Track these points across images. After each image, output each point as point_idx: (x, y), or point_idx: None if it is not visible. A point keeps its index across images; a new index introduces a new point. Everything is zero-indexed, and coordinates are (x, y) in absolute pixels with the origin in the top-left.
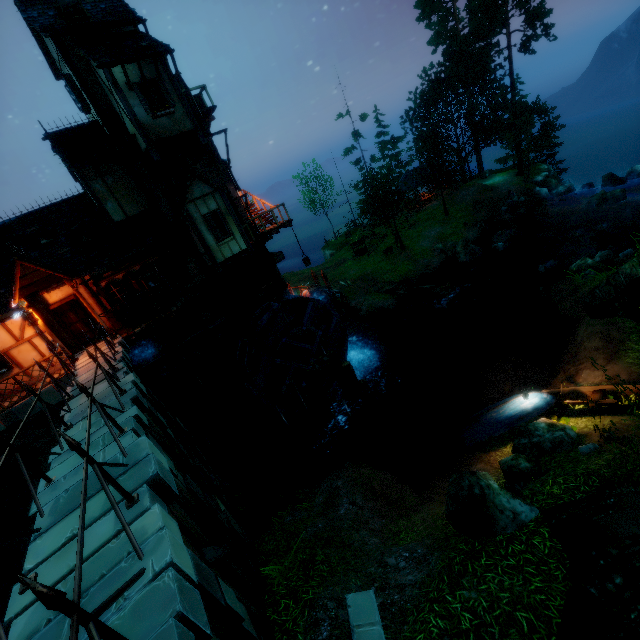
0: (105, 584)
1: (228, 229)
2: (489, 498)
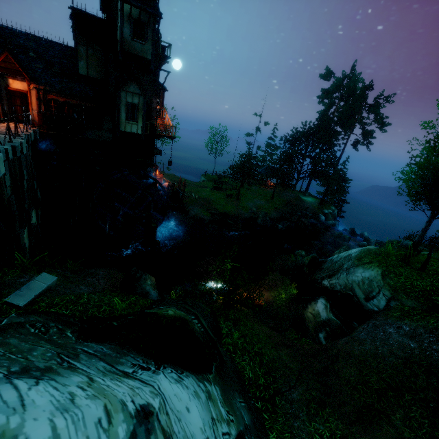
0: None
1: (136, 118)
2: (141, 281)
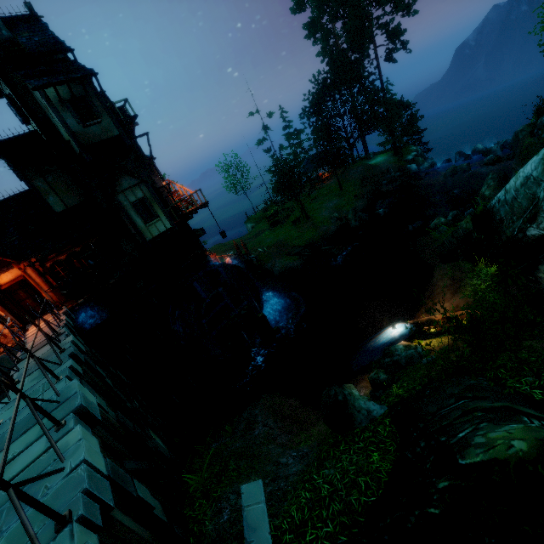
0: (35, 483)
1: (154, 212)
2: (350, 402)
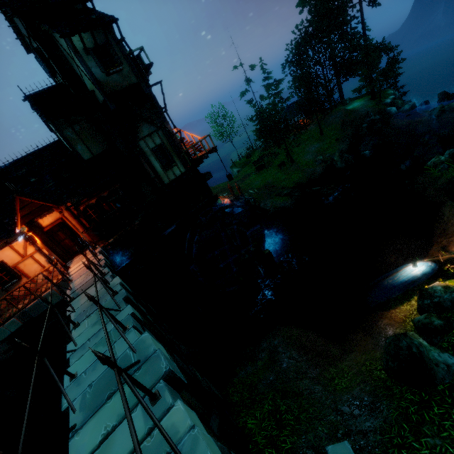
0: None
1: (171, 158)
2: (424, 355)
